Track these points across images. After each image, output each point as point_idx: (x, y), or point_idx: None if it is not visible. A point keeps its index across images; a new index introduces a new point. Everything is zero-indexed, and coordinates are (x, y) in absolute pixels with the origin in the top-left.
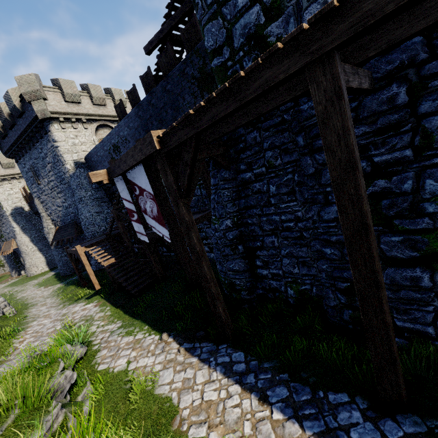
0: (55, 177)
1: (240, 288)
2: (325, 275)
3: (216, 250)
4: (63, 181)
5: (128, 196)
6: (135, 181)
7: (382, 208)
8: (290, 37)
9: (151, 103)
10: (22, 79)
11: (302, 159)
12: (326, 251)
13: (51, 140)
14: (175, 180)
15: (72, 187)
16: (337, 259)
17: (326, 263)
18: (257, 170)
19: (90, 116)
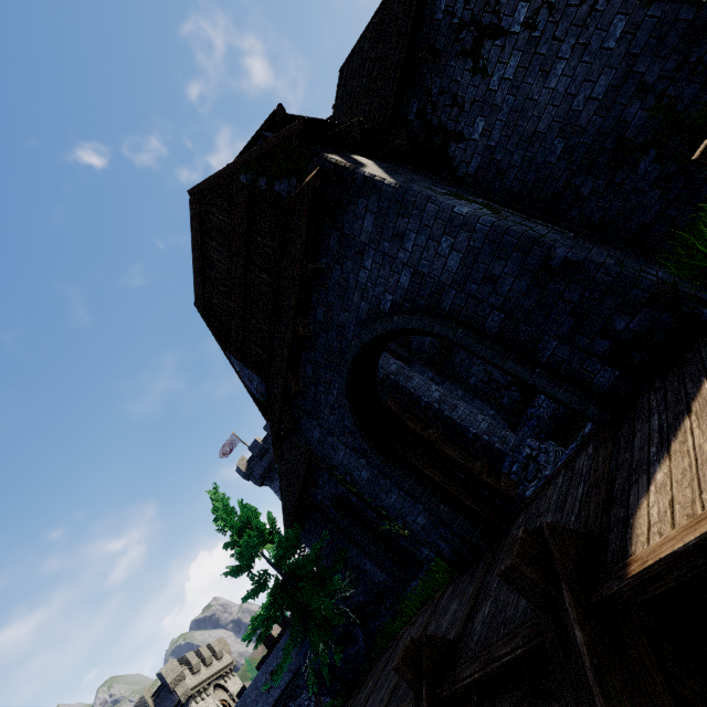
0: None
1: None
2: None
3: None
4: None
5: None
6: None
7: None
8: None
9: None
10: (168, 669)
11: None
12: None
13: None
14: None
15: None
16: None
17: None
18: None
19: (208, 680)
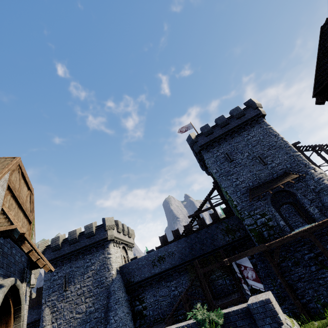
0: (93, 282)
1: (298, 314)
2: (325, 292)
3: (277, 296)
4: (102, 284)
5: (238, 271)
6: (242, 263)
7: (324, 264)
8: (304, 230)
9: (197, 236)
10: (108, 219)
11: (295, 254)
12: (320, 282)
13: (106, 253)
14: (272, 258)
15: (113, 288)
16: (324, 283)
17: (322, 286)
18: (281, 259)
19: (122, 240)
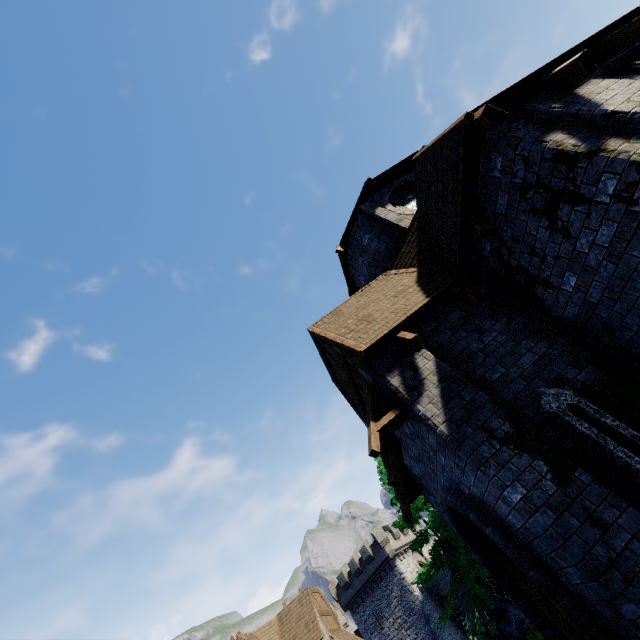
0: (403, 611)
1: None
2: None
3: None
4: (413, 610)
5: None
6: None
7: None
8: None
9: None
10: (377, 533)
11: None
12: None
13: (397, 573)
14: None
15: (426, 612)
16: None
17: None
18: None
19: (406, 545)
